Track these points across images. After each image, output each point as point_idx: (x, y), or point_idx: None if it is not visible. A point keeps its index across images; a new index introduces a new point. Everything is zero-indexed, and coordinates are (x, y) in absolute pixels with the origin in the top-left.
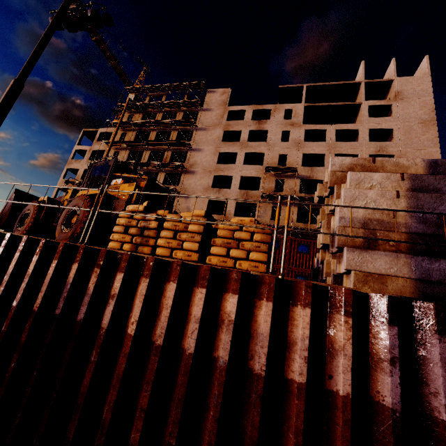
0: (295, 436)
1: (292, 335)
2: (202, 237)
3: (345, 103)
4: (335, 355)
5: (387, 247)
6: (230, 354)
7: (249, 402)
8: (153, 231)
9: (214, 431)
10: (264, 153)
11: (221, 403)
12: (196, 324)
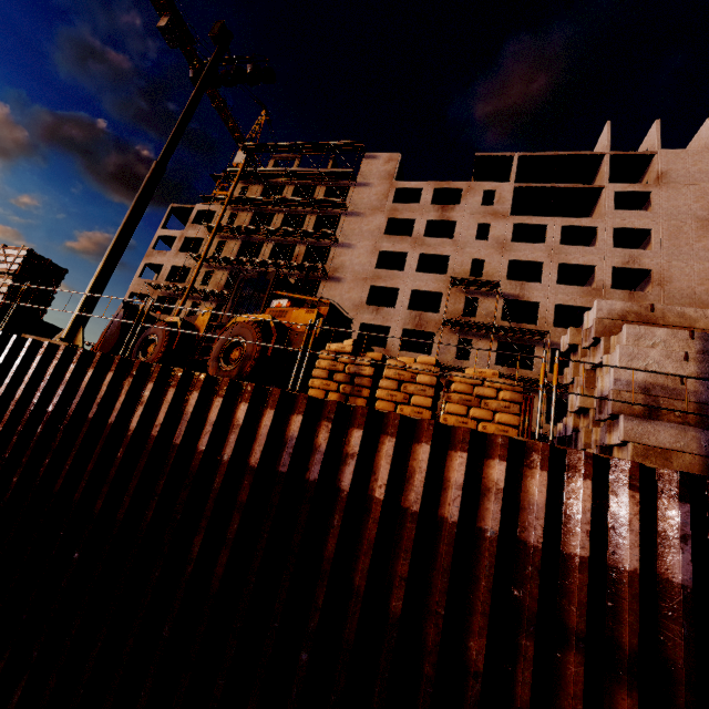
0: (578, 608)
1: (569, 508)
2: (435, 392)
3: (578, 185)
4: (620, 531)
5: (672, 417)
6: (500, 524)
7: (524, 574)
8: (367, 378)
9: (488, 601)
10: (449, 256)
11: (494, 574)
12: (459, 491)
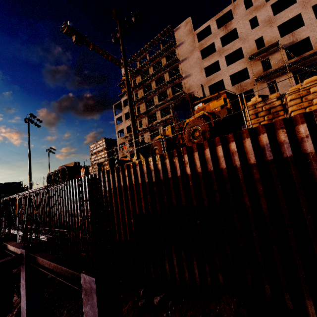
0: None
1: None
2: None
3: None
4: None
5: None
6: None
7: None
8: (278, 107)
9: None
10: (240, 48)
11: None
12: None
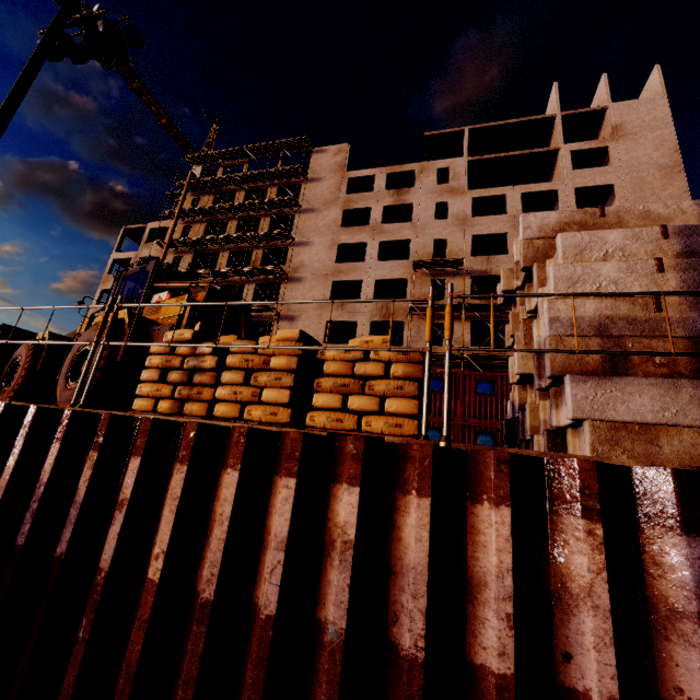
0: None
1: (476, 566)
2: (296, 379)
3: (532, 151)
4: (573, 608)
5: (650, 368)
6: (349, 614)
7: None
8: (210, 373)
9: None
10: (410, 240)
11: None
12: (280, 553)
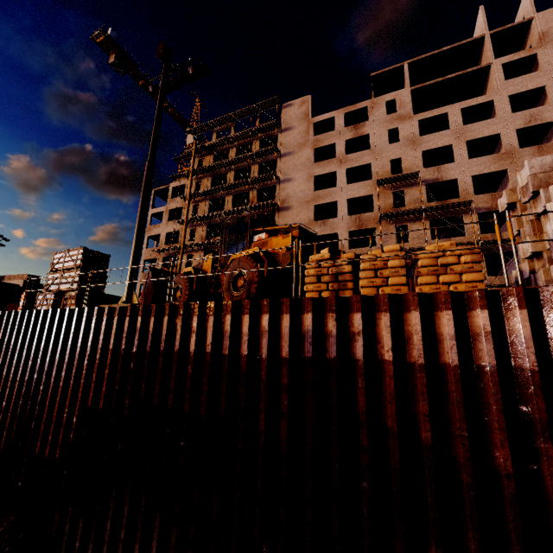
0: None
1: None
2: (406, 270)
3: (467, 71)
4: None
5: None
6: (496, 359)
7: (528, 393)
8: (348, 274)
9: (502, 419)
10: (370, 164)
11: (501, 398)
12: (453, 341)
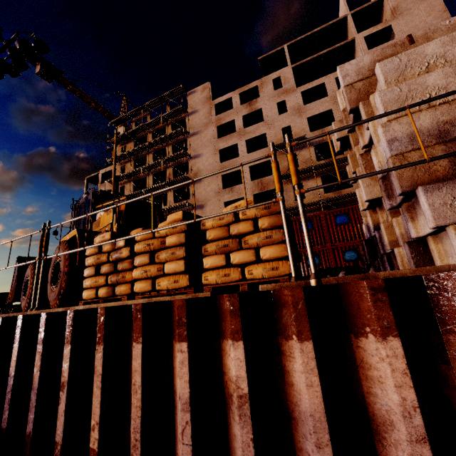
0: None
1: (376, 403)
2: (186, 250)
3: (336, 46)
4: None
5: None
6: None
7: None
8: (127, 260)
9: None
10: (265, 134)
11: None
12: (186, 414)
